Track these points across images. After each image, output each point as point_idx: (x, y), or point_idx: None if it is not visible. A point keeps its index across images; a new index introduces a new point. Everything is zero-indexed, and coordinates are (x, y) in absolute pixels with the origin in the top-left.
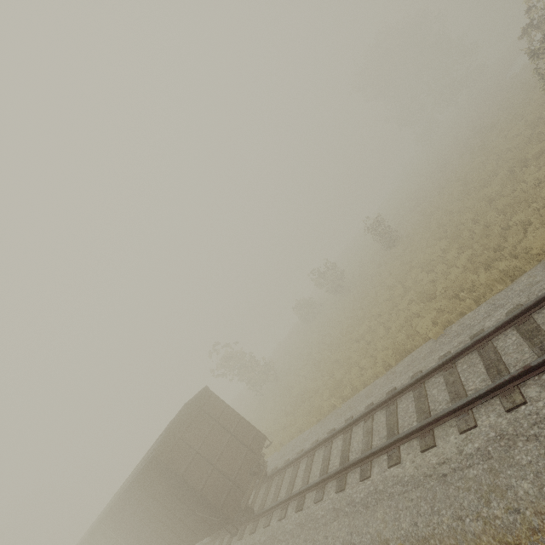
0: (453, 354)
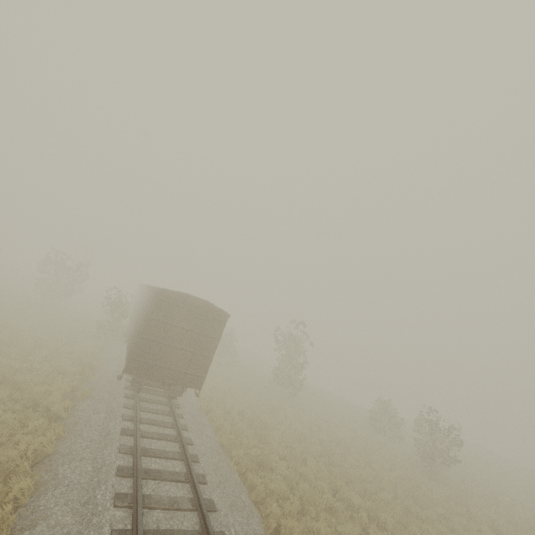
0: None
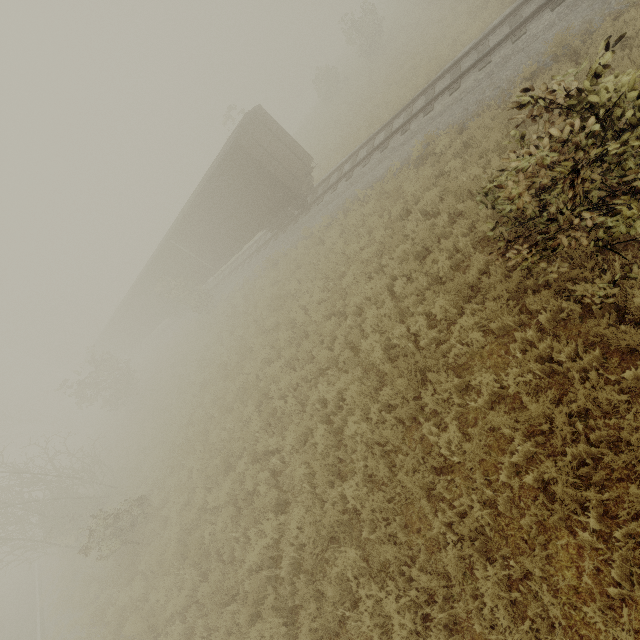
0: (490, 30)
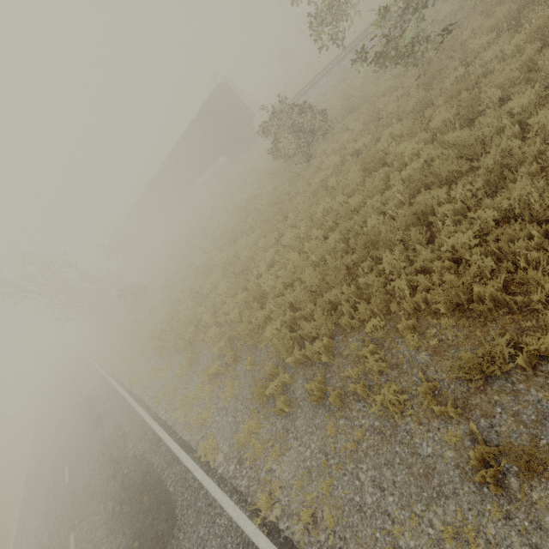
0: (337, 55)
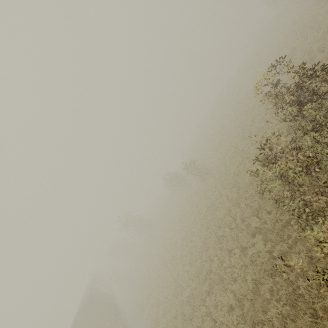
0: None
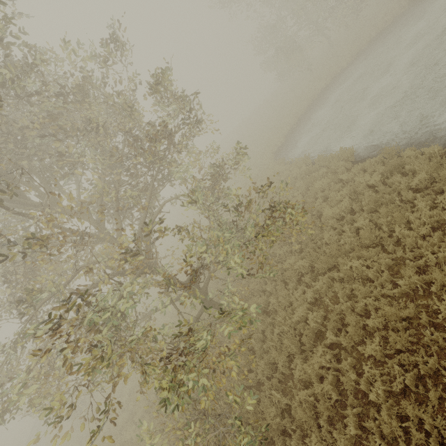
0: None
